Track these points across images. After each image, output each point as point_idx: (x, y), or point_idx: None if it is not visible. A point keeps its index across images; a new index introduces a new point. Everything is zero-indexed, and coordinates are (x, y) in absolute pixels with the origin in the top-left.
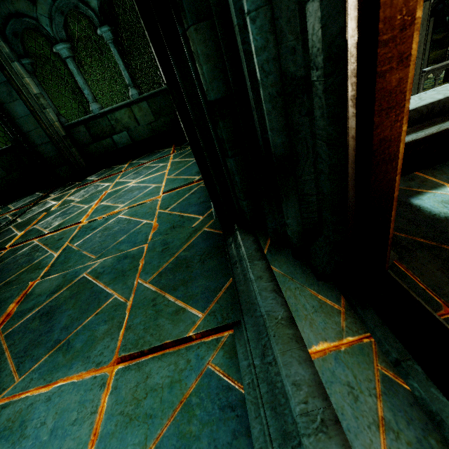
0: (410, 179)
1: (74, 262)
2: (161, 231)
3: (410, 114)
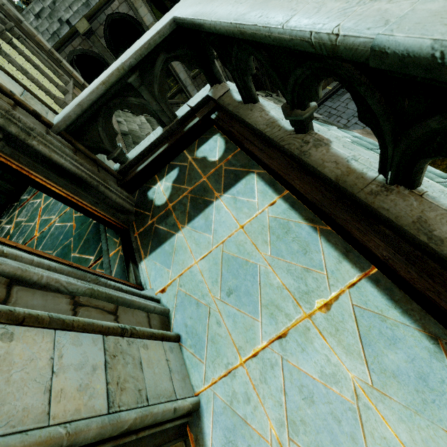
0: (152, 180)
1: None
2: (77, 228)
3: (143, 152)
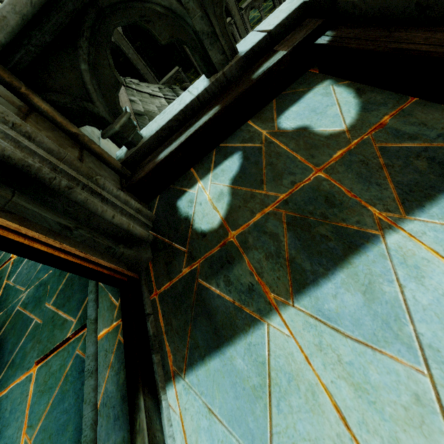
0: (186, 178)
1: (12, 297)
2: None
3: (169, 124)
